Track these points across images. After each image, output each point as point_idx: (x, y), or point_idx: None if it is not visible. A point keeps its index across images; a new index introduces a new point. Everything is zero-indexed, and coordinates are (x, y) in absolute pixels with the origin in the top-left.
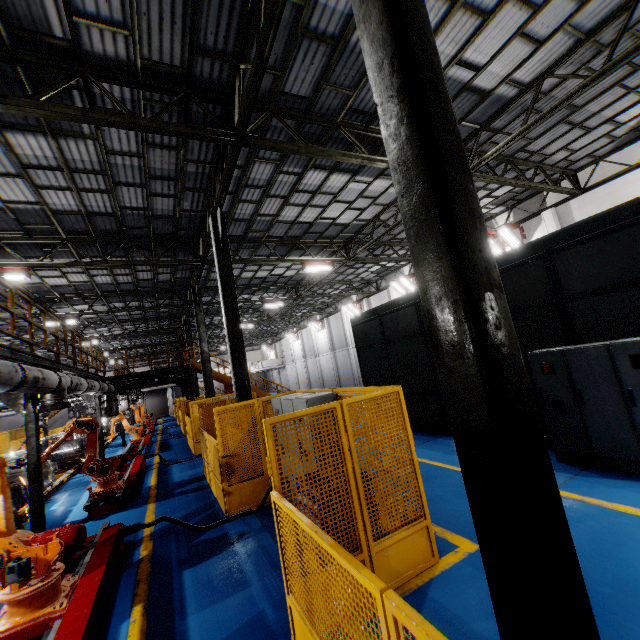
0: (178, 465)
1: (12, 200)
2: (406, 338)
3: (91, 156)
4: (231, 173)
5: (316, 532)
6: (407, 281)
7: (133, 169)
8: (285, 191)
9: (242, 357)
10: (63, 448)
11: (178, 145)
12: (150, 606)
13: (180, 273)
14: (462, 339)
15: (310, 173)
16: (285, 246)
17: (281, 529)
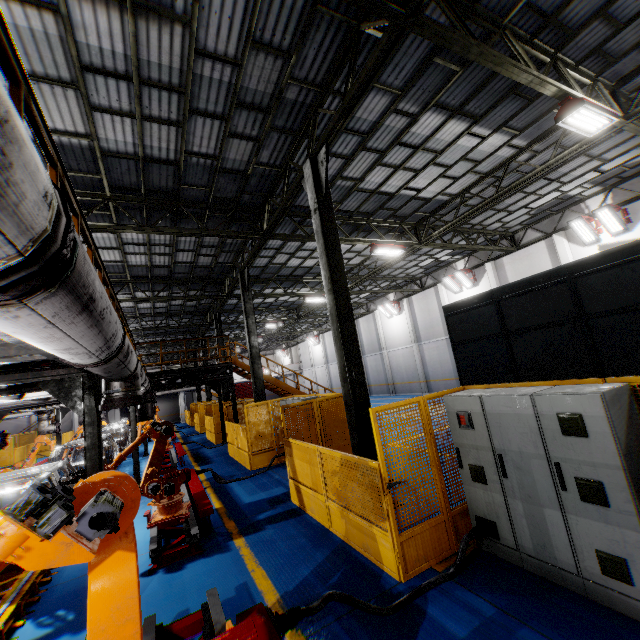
0: (238, 484)
1: (54, 129)
2: (548, 326)
3: (173, 58)
4: (367, 84)
5: None
6: (464, 276)
7: (220, 88)
8: (385, 143)
9: (355, 343)
10: (80, 458)
11: (289, 49)
12: None
13: (223, 256)
14: None
15: (426, 116)
16: (349, 226)
17: None
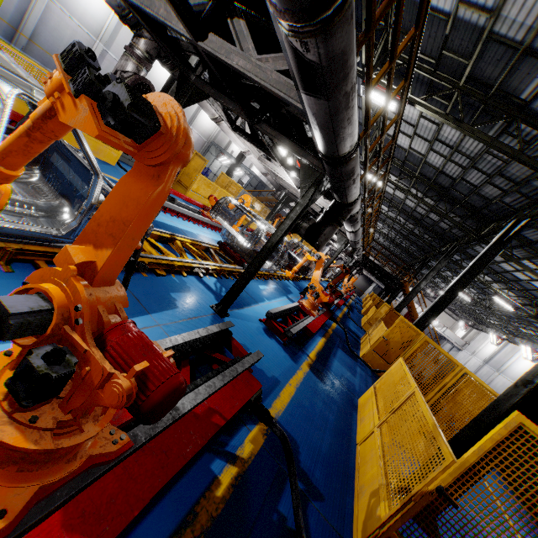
0: (352, 322)
1: (413, 148)
2: None
3: (475, 149)
4: None
5: (409, 371)
6: None
7: (493, 165)
8: None
9: (439, 310)
10: None
11: None
12: (326, 344)
13: (456, 230)
14: (531, 381)
15: None
16: None
17: (392, 369)
